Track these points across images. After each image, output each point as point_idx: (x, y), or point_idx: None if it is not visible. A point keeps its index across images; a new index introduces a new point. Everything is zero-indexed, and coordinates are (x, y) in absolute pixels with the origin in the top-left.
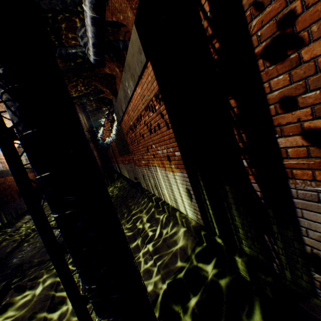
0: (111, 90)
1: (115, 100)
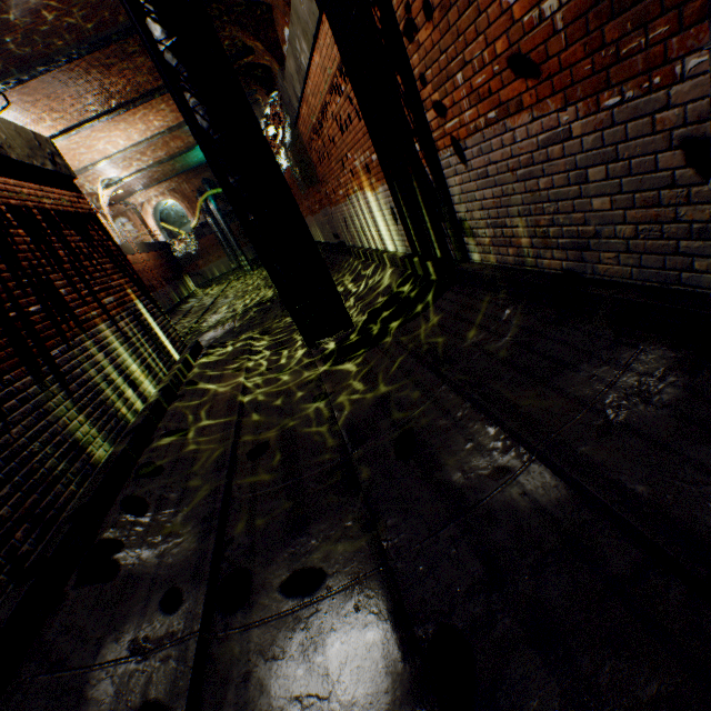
0: (267, 43)
1: (282, 75)
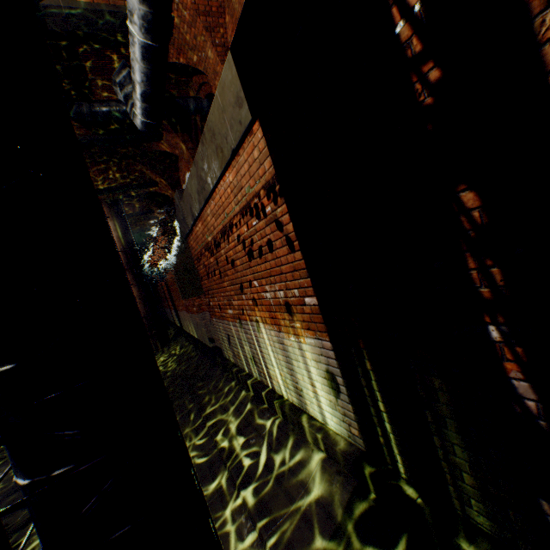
0: (170, 181)
1: (179, 195)
